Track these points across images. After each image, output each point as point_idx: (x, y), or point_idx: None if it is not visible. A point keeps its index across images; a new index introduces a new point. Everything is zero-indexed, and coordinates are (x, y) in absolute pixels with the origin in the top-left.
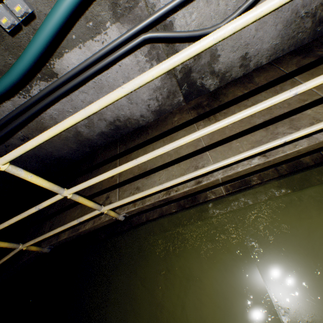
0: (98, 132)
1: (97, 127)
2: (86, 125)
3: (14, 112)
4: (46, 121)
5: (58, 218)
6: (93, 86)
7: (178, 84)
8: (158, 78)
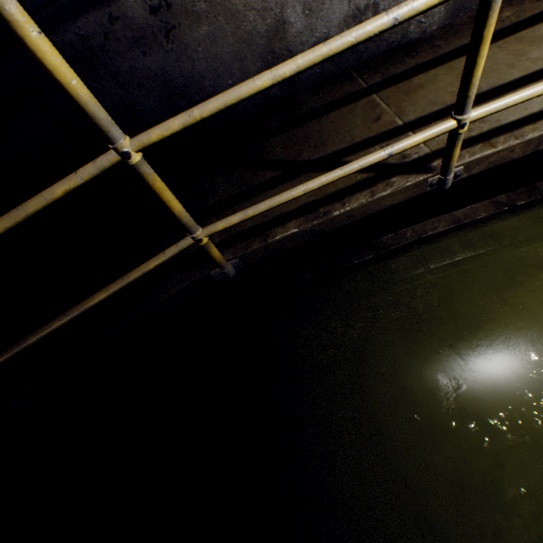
0: (318, 37)
1: (323, 20)
2: (306, 5)
3: None
4: None
5: (242, 208)
6: None
7: None
8: None
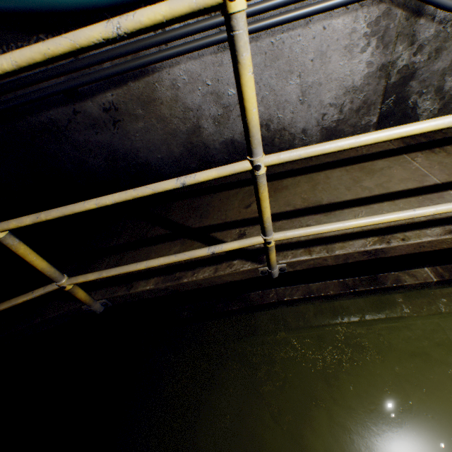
0: (226, 138)
1: (229, 129)
2: (215, 119)
3: (127, 47)
4: (161, 89)
5: (129, 255)
6: (265, 49)
7: (384, 93)
8: (362, 72)
